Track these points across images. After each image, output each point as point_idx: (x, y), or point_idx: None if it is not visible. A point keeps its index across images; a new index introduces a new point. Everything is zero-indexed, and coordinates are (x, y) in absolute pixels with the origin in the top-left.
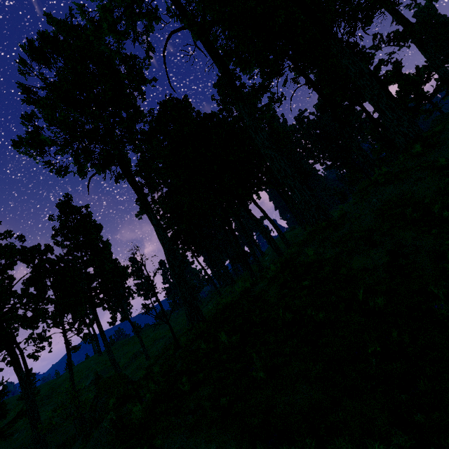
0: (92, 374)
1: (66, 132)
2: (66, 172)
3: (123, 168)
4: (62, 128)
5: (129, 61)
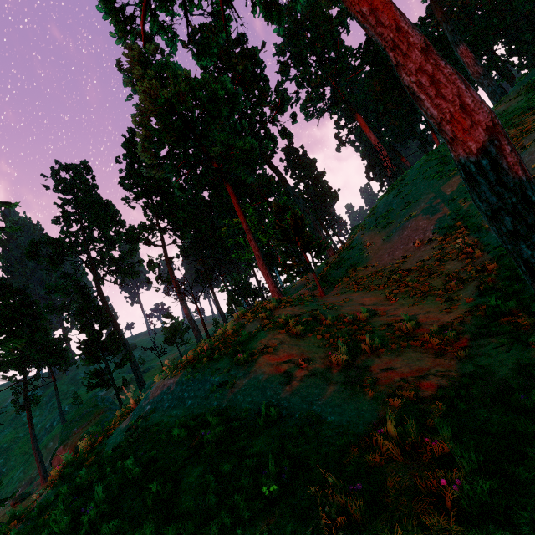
0: None
1: (300, 87)
2: (318, 115)
3: (346, 103)
4: (297, 85)
5: (337, 1)
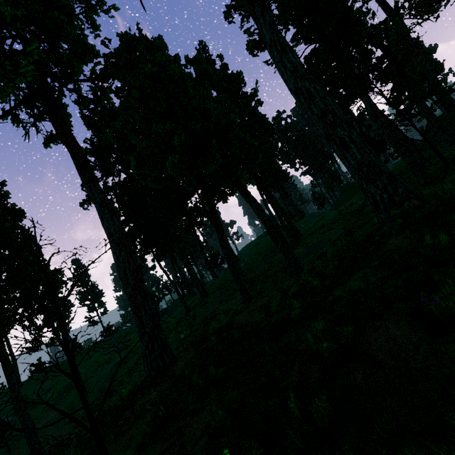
0: (1, 417)
1: None
2: None
3: (49, 108)
4: None
5: None
